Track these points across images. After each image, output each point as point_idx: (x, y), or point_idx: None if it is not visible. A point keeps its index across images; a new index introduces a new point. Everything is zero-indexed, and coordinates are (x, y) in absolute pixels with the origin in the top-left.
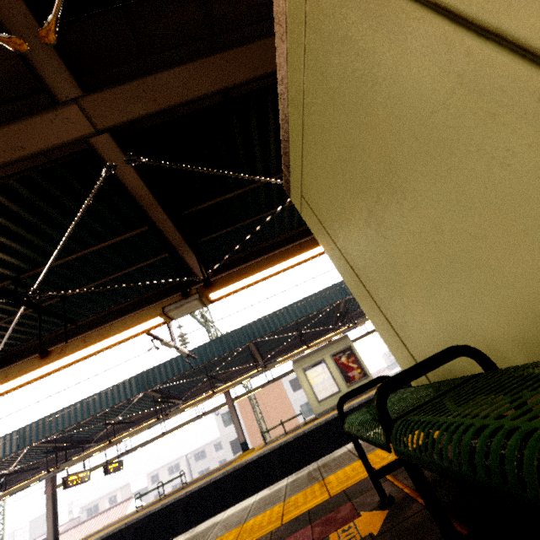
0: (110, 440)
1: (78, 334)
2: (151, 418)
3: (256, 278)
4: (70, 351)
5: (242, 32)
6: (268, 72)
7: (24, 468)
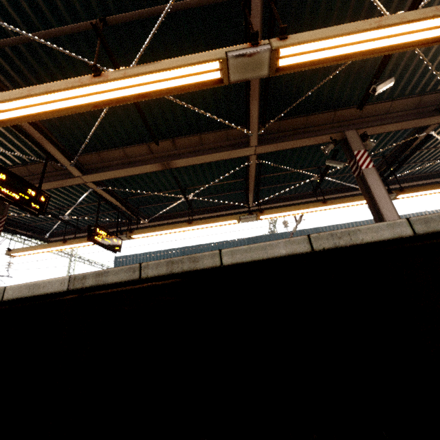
0: None
1: (288, 201)
2: None
3: (420, 194)
4: (335, 203)
5: None
6: None
7: None
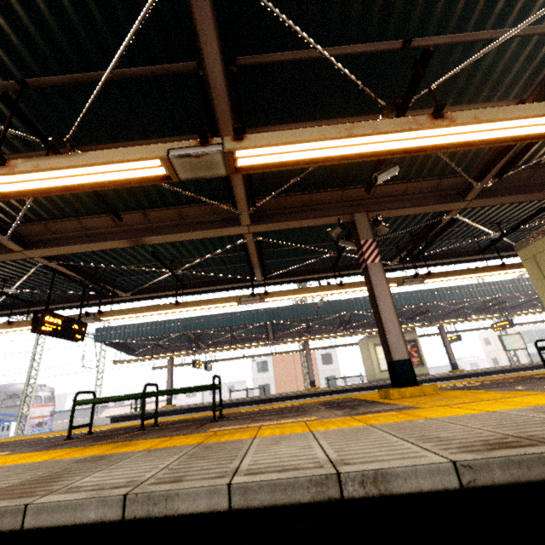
0: (210, 347)
1: (306, 274)
2: (247, 342)
3: (450, 278)
4: (354, 287)
5: (538, 181)
6: (540, 199)
7: (155, 346)
